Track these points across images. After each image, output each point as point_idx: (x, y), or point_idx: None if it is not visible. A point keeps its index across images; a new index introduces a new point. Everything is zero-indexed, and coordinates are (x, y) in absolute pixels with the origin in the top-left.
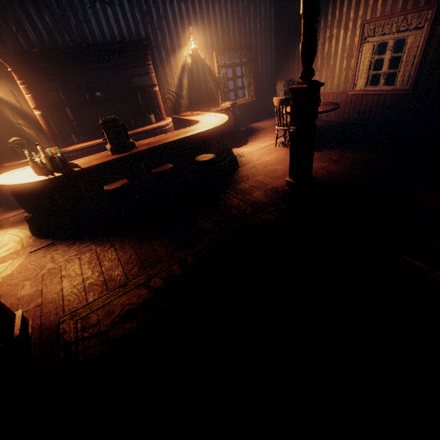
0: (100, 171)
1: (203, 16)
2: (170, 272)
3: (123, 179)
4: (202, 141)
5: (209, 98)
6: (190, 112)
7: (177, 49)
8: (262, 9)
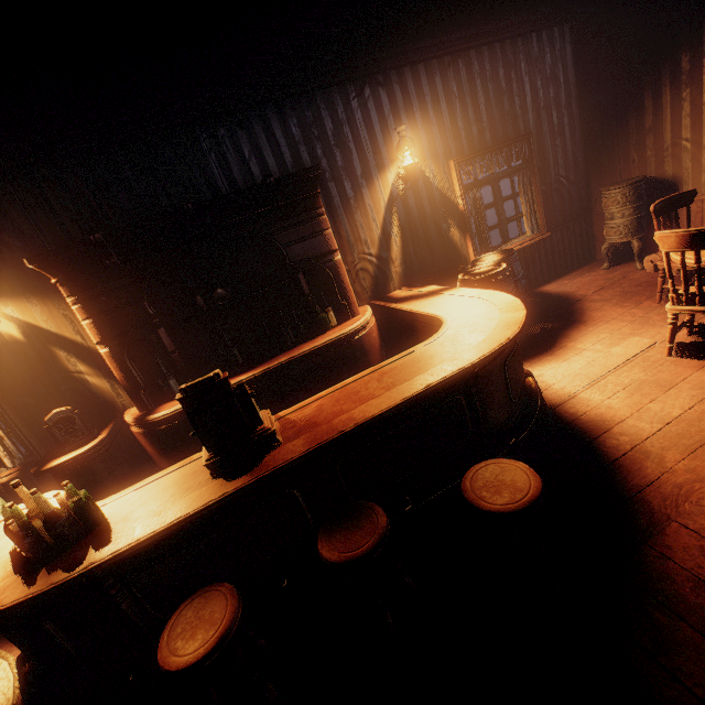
0: (174, 539)
1: (423, 101)
2: None
3: (224, 595)
4: (463, 390)
5: (446, 252)
6: (408, 288)
7: (376, 174)
8: (547, 59)
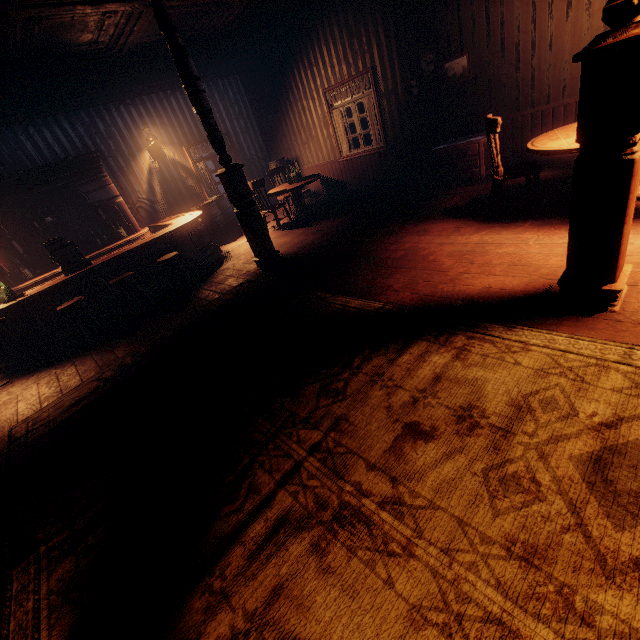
0: (54, 295)
1: (159, 114)
2: (123, 364)
3: (78, 297)
4: (171, 243)
5: (192, 197)
6: (170, 217)
7: (138, 154)
8: (230, 93)
